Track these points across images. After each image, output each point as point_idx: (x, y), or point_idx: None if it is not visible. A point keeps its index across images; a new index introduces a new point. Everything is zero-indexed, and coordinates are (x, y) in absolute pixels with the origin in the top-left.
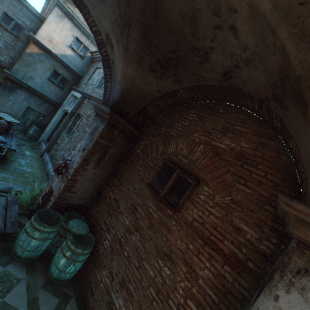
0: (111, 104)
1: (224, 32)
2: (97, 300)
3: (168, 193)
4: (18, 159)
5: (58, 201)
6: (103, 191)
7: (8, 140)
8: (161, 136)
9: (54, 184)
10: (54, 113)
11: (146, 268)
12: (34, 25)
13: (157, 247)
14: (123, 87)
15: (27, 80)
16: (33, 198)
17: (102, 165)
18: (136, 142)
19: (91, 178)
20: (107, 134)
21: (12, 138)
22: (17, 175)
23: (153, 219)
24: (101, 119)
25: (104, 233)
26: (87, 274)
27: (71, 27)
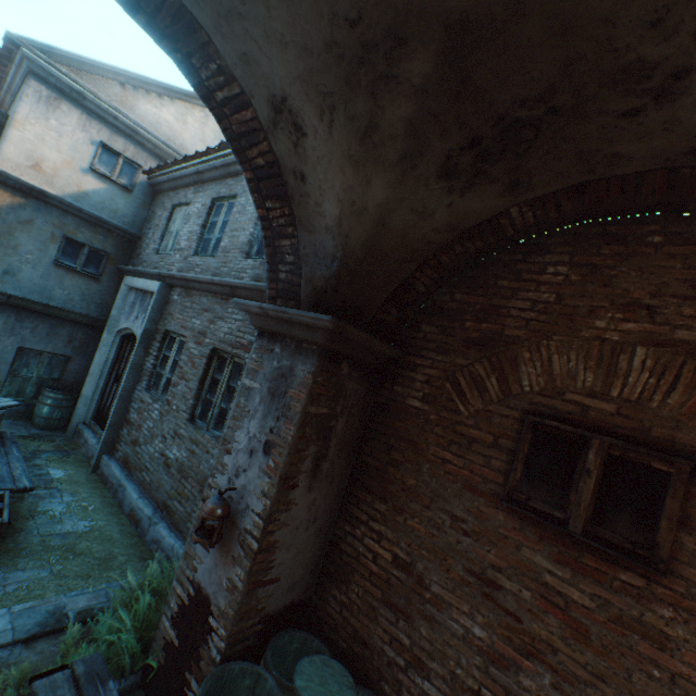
0: (309, 296)
1: None
2: None
3: (591, 515)
4: (40, 504)
5: (238, 627)
6: (344, 540)
7: (1, 463)
8: (475, 348)
9: (203, 571)
10: (90, 345)
11: None
12: None
13: None
14: (352, 243)
15: None
16: (140, 625)
17: (326, 472)
18: (393, 379)
19: (306, 518)
20: (325, 384)
21: (9, 452)
22: (57, 556)
23: (577, 610)
24: (291, 345)
25: (406, 679)
26: None
27: (83, 121)
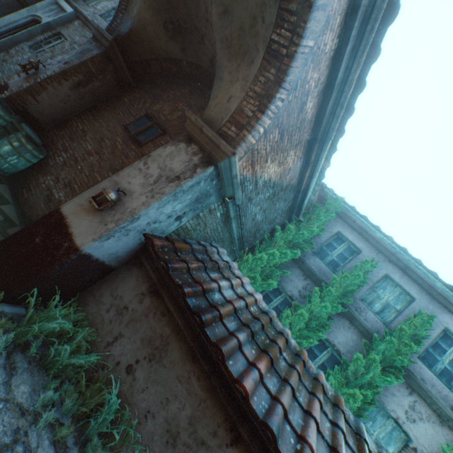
0: (115, 36)
1: (210, 26)
2: (34, 194)
3: (138, 135)
4: None
5: (15, 98)
6: (71, 121)
7: None
8: (153, 96)
9: (13, 81)
10: (11, 9)
11: (96, 177)
12: None
13: (112, 166)
14: (134, 26)
15: None
16: None
17: (81, 93)
18: (127, 92)
19: (63, 98)
20: (100, 63)
21: None
22: None
23: (117, 149)
24: (99, 45)
25: (60, 152)
26: (27, 179)
27: None
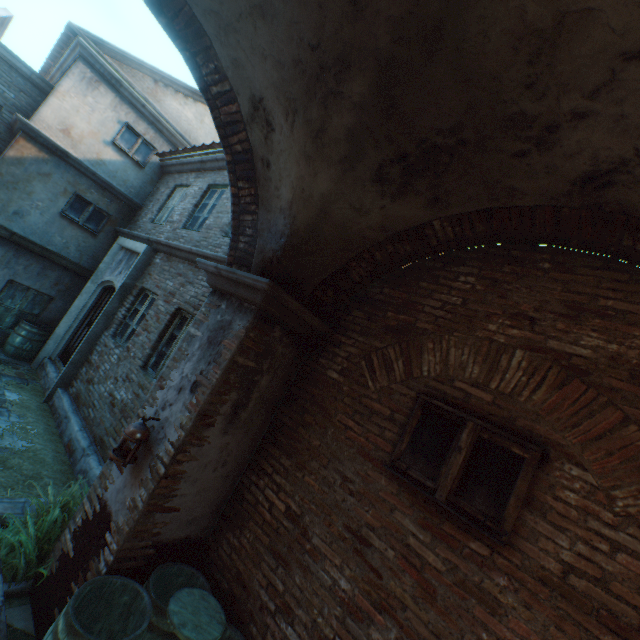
0: (258, 265)
1: None
2: None
3: (456, 488)
4: None
5: (130, 544)
6: (248, 488)
7: None
8: (391, 334)
9: (112, 490)
10: (74, 291)
11: None
12: (25, 100)
13: None
14: (298, 223)
15: (8, 218)
16: (44, 536)
17: (243, 422)
18: (320, 352)
19: (217, 459)
20: (256, 340)
21: None
22: None
23: (430, 572)
24: (235, 303)
25: (273, 623)
26: None
27: (115, 103)
